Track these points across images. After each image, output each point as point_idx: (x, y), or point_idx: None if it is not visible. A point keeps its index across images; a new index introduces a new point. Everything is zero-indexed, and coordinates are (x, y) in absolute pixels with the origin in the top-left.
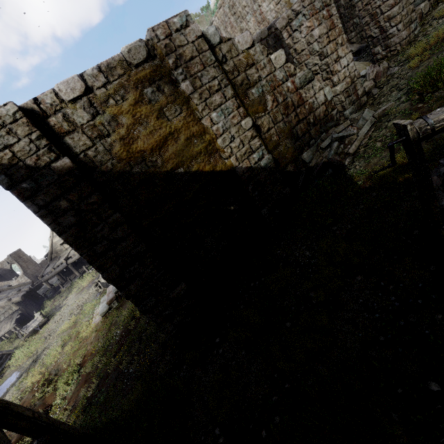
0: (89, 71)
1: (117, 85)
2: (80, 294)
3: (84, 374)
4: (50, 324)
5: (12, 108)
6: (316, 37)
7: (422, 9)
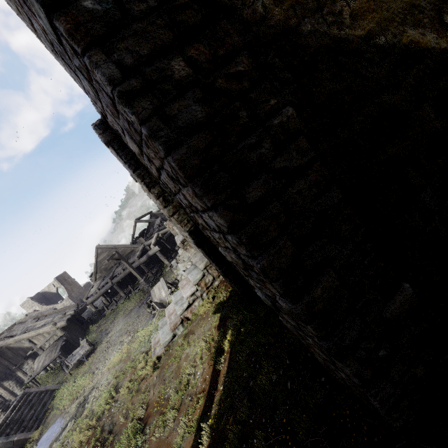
0: None
1: None
2: (128, 317)
3: (153, 440)
4: (97, 354)
5: None
6: None
7: None
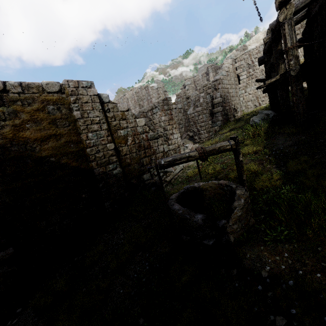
0: (11, 82)
1: (29, 96)
2: None
3: None
4: None
5: None
6: (162, 120)
7: (216, 128)
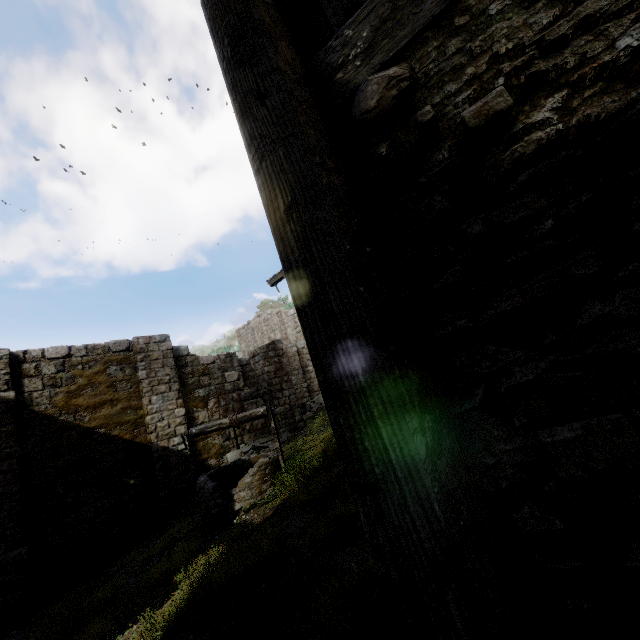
0: (78, 346)
1: (92, 359)
2: None
3: None
4: None
5: (5, 352)
6: (266, 371)
7: None
